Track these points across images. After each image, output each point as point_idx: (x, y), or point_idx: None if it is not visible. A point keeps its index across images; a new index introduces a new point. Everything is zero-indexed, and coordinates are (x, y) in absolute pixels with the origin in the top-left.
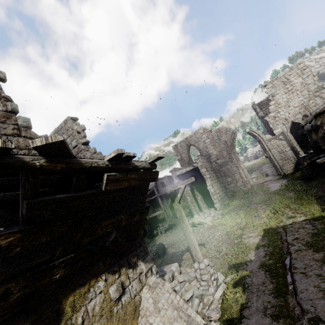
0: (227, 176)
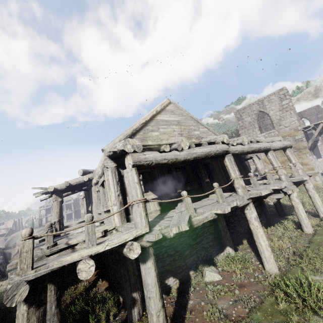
0: None
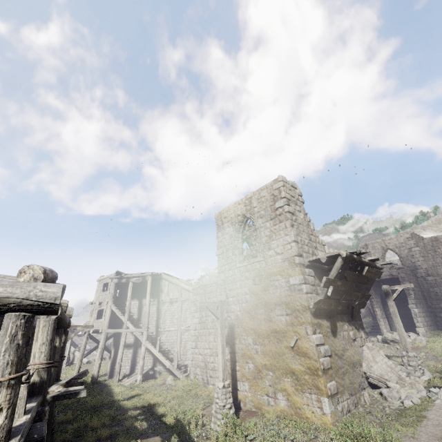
0: (440, 300)
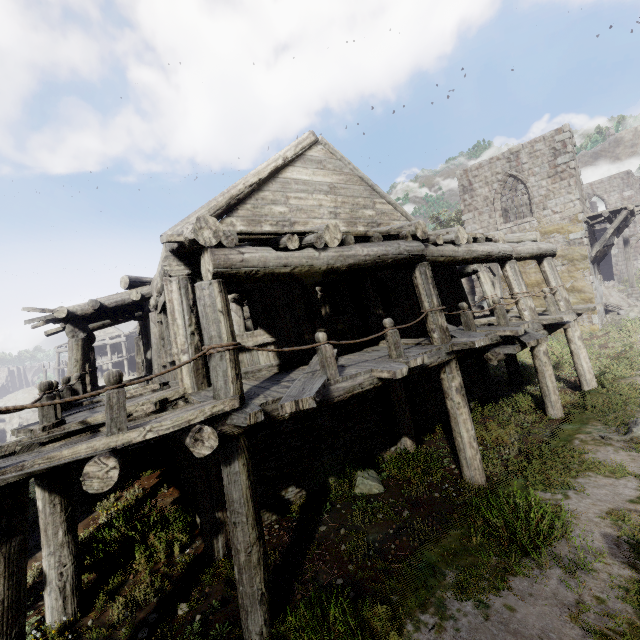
0: (638, 248)
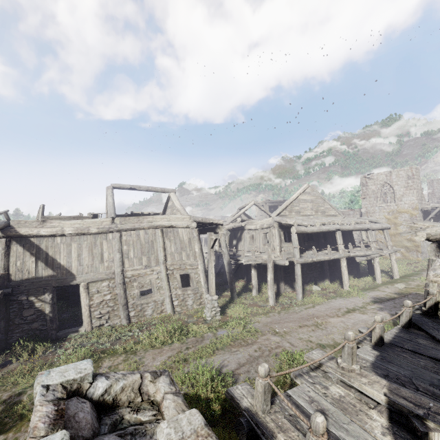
0: None
